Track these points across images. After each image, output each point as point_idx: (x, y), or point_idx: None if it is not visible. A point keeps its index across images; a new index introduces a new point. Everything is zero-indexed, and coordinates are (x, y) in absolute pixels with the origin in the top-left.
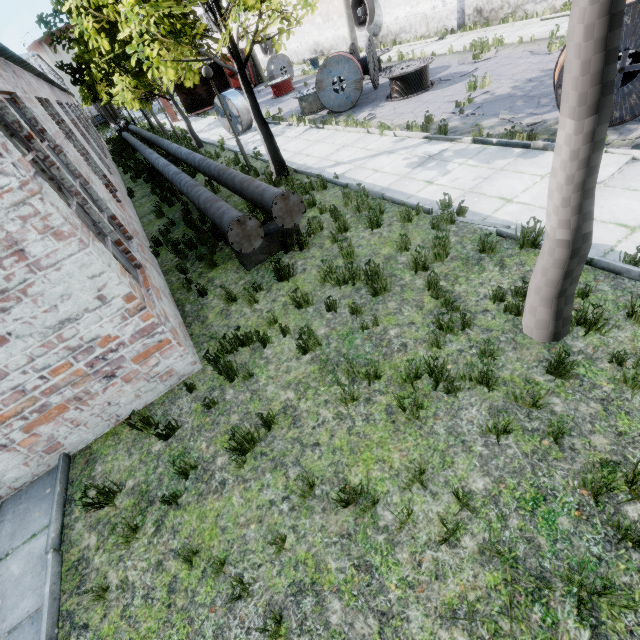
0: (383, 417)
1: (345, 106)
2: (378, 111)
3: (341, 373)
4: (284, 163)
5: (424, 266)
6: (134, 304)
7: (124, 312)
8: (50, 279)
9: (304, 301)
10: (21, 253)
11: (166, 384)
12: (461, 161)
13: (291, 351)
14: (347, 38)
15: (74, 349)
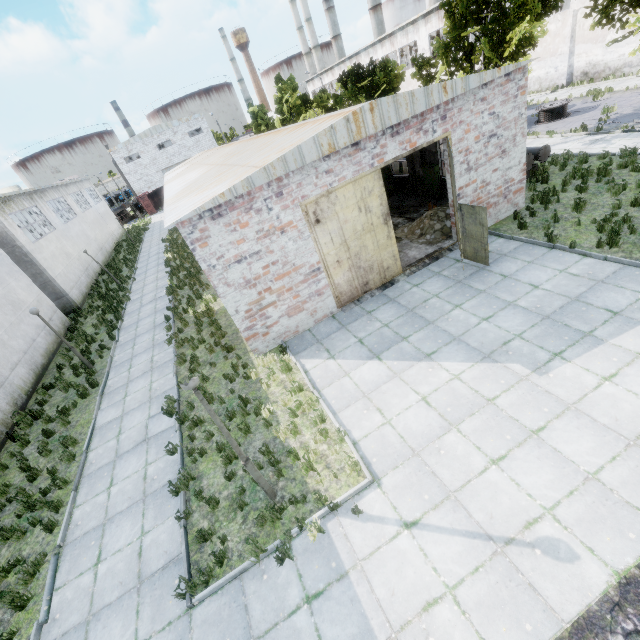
0: (633, 195)
1: None
2: (534, 129)
3: (605, 192)
4: None
5: (625, 166)
6: (524, 168)
7: (520, 170)
8: (514, 151)
9: (567, 183)
10: (514, 140)
11: (513, 210)
12: (619, 139)
13: (571, 195)
14: None
15: (505, 181)
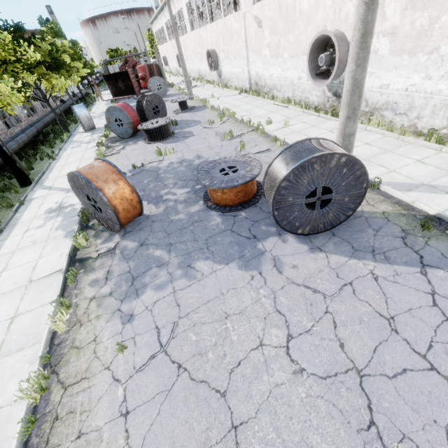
0: None
1: (126, 135)
2: (128, 147)
3: None
4: (23, 177)
5: None
6: None
7: None
8: None
9: None
10: None
11: None
12: (58, 220)
13: None
14: (210, 73)
15: None
